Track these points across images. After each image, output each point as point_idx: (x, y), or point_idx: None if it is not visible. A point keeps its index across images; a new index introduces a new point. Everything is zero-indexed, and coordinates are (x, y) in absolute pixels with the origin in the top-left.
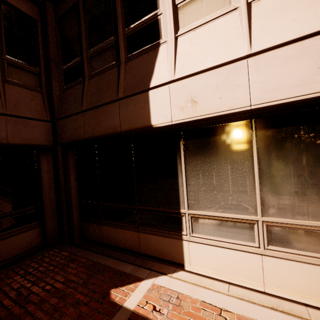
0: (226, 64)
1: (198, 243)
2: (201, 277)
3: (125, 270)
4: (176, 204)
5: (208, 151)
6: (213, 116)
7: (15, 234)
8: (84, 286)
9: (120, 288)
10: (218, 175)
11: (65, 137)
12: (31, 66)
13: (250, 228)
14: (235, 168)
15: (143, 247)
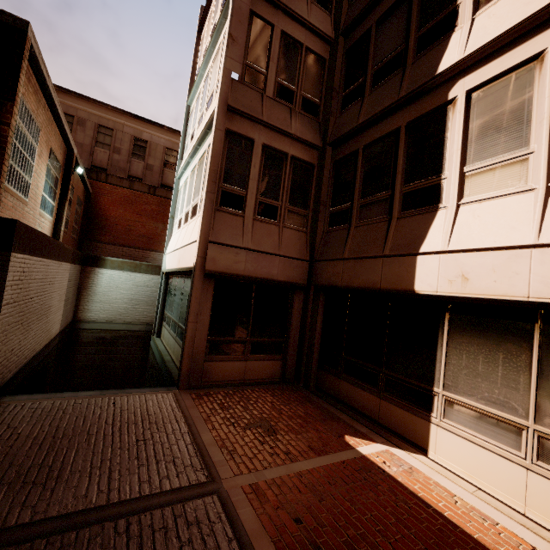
0: (506, 248)
1: (448, 431)
2: (445, 469)
3: (360, 429)
4: (429, 380)
5: (477, 331)
6: (485, 298)
7: (266, 359)
8: (322, 423)
9: (354, 438)
10: (486, 362)
11: (320, 279)
12: (303, 209)
13: (516, 432)
14: (508, 359)
15: (383, 417)
